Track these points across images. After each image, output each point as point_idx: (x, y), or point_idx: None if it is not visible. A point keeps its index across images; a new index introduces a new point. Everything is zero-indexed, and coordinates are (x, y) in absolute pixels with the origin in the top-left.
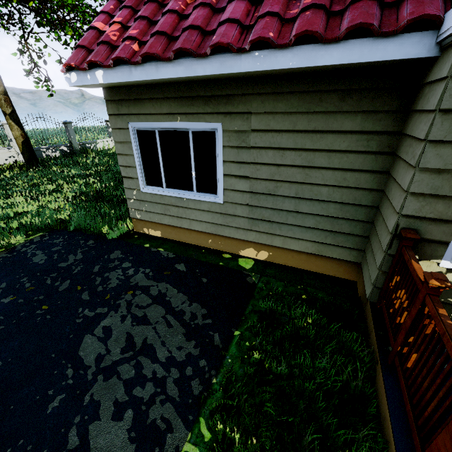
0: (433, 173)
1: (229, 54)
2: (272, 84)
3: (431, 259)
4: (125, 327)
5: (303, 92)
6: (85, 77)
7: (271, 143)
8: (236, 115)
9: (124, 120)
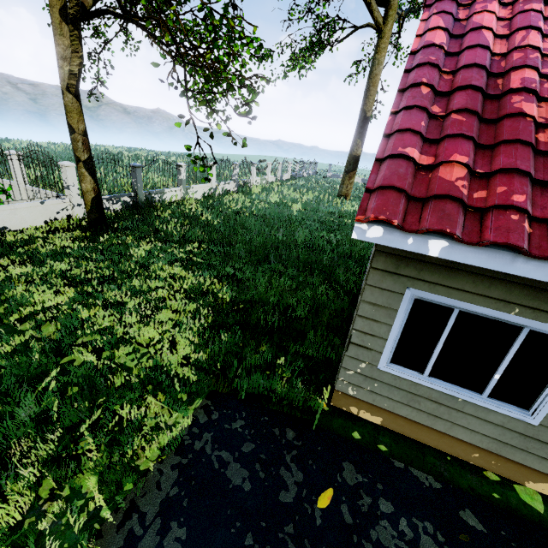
0: None
1: None
2: None
3: None
4: None
5: None
6: (400, 238)
7: None
8: None
9: (400, 282)
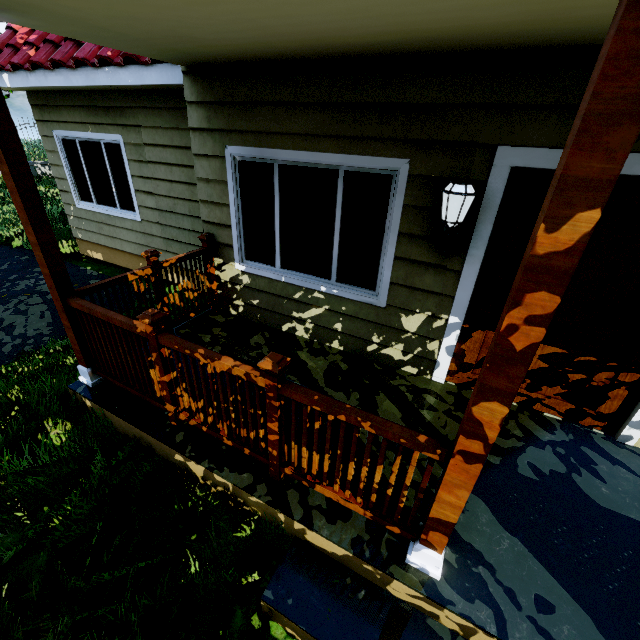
0: (205, 182)
1: (90, 67)
2: (148, 99)
3: (230, 262)
4: (3, 315)
5: (171, 109)
6: None
7: (161, 158)
8: (130, 128)
9: (49, 127)
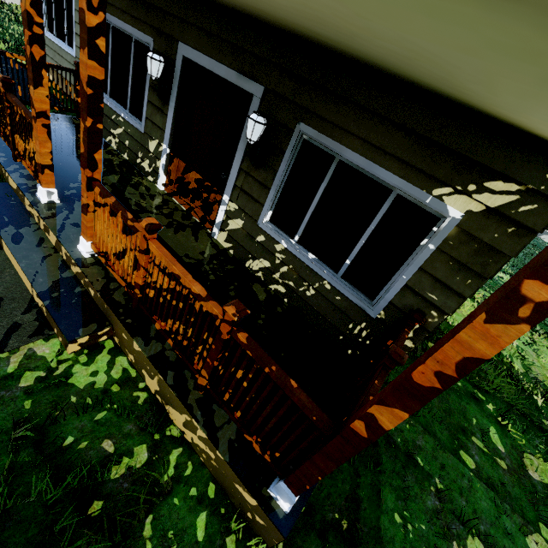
0: None
1: None
2: None
3: None
4: None
5: None
6: None
7: None
8: None
9: None
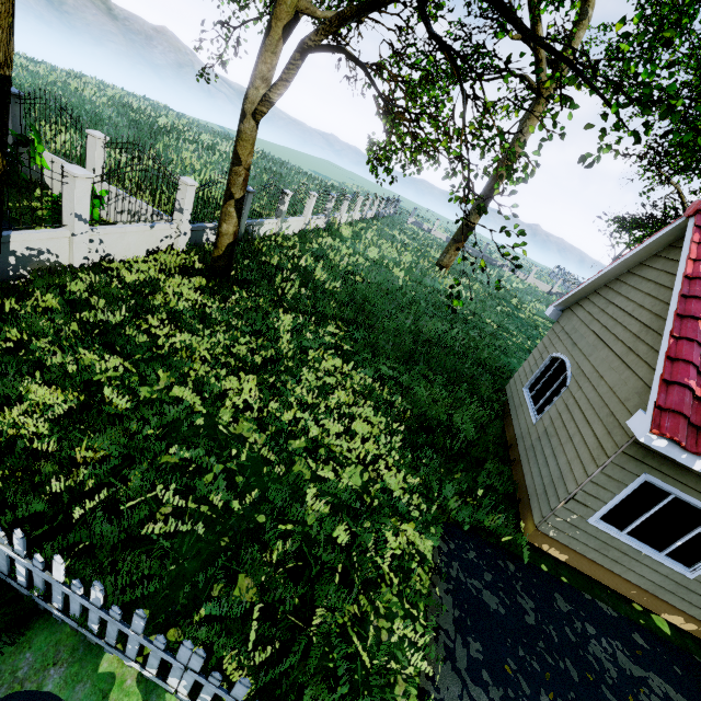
0: None
1: None
2: None
3: None
4: None
5: None
6: (677, 452)
7: None
8: None
9: (641, 467)
